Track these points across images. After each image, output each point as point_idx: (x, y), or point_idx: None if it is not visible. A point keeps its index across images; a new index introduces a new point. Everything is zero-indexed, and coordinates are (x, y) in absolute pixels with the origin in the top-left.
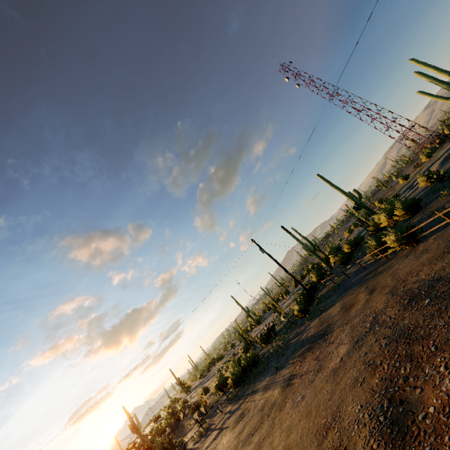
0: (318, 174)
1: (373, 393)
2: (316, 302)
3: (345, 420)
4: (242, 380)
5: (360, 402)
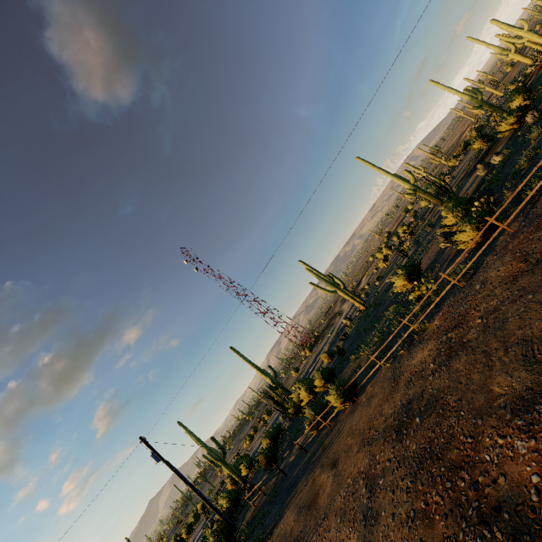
0: (232, 347)
1: (453, 538)
2: (245, 536)
3: None
4: None
5: None
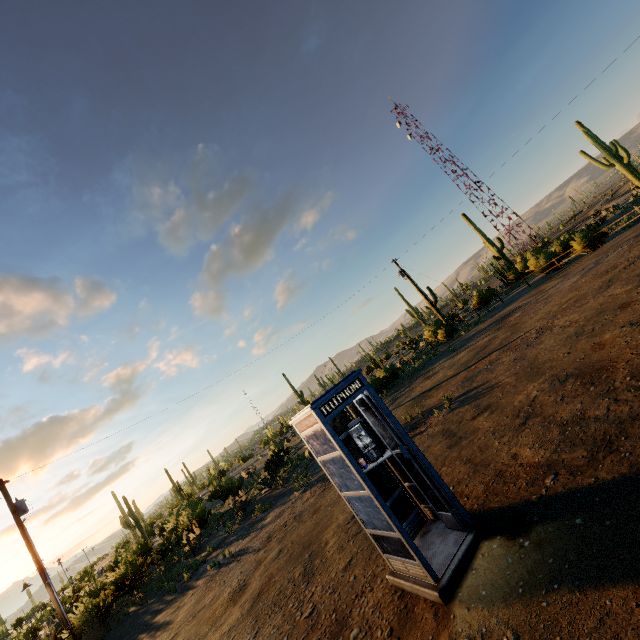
0: (464, 214)
1: None
2: (462, 328)
3: (632, 256)
4: (384, 388)
5: (639, 249)
